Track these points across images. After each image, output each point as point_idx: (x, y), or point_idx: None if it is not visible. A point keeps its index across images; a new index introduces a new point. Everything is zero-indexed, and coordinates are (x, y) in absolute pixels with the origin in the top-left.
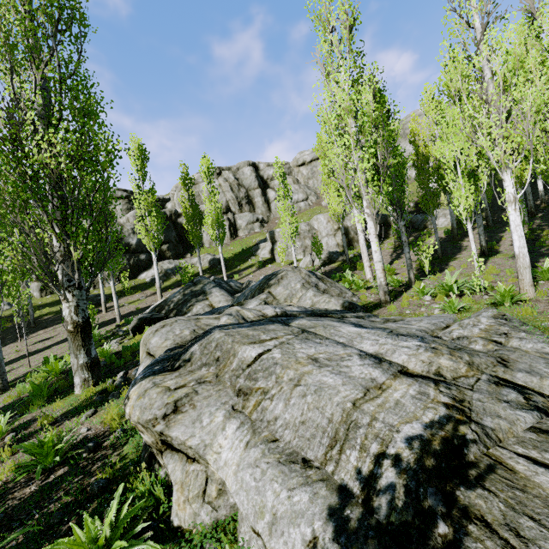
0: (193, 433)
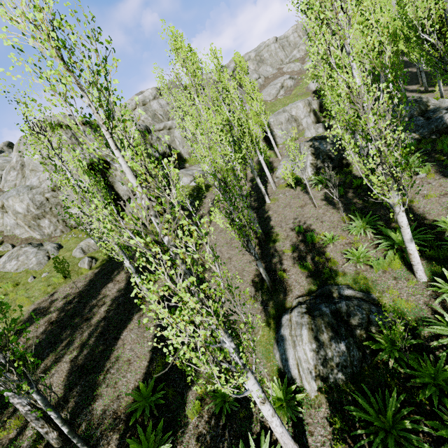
0: None
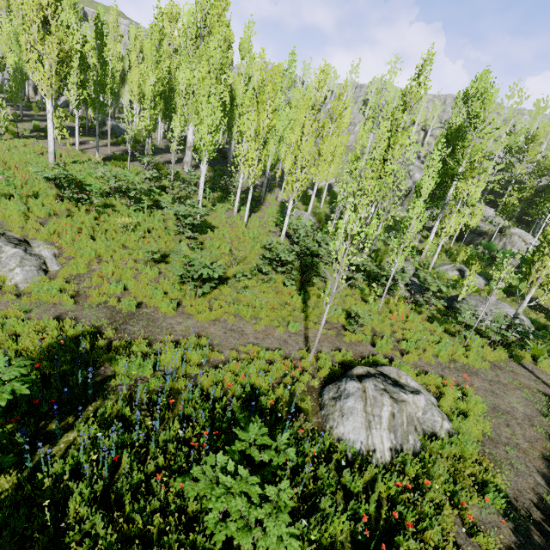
0: None
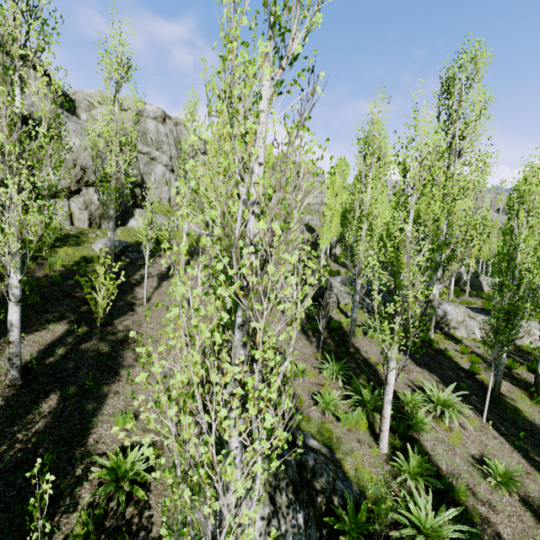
0: (532, 331)
